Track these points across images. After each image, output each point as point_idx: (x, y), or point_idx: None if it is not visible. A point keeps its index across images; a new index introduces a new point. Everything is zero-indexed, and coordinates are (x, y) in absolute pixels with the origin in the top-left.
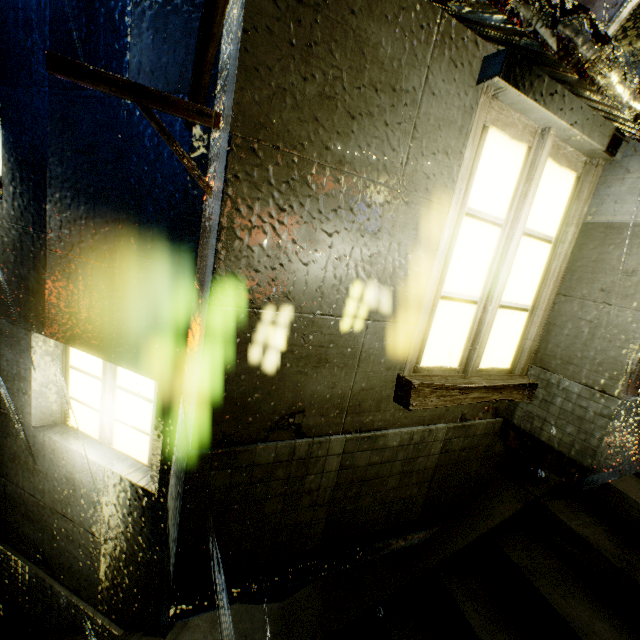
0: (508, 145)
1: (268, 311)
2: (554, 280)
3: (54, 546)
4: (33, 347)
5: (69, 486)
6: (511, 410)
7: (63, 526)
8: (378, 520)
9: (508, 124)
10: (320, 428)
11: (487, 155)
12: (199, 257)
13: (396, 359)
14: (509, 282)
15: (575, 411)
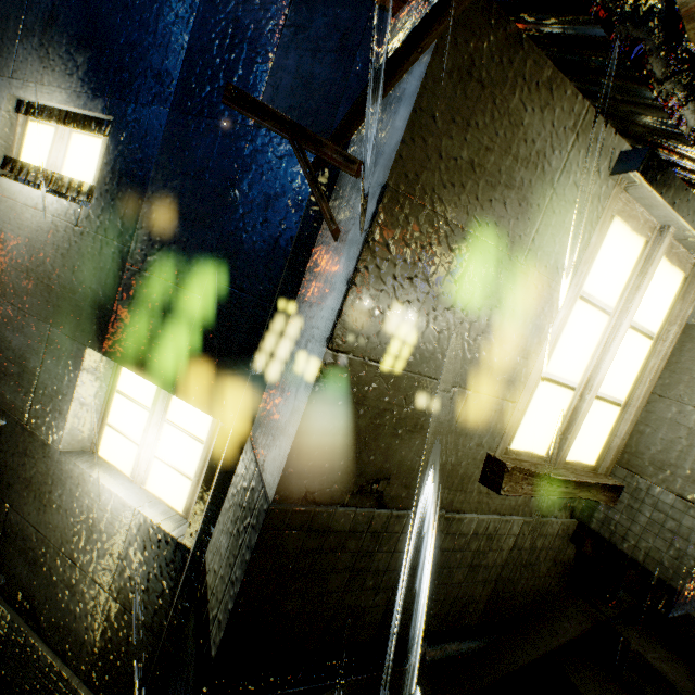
0: (628, 236)
1: (379, 364)
2: (651, 378)
3: (48, 594)
4: (83, 363)
5: (86, 525)
6: (589, 512)
7: (66, 572)
8: (436, 618)
9: (631, 216)
10: (400, 500)
11: (608, 243)
12: (302, 297)
13: (487, 436)
14: (608, 373)
15: (666, 524)
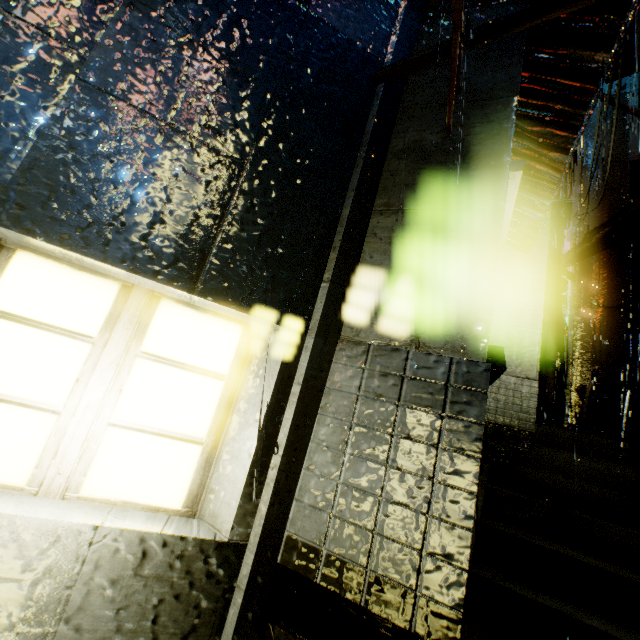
0: None
1: None
2: None
3: None
4: None
5: None
6: None
7: None
8: None
9: None
10: None
11: None
12: (397, 186)
13: None
14: None
15: (515, 395)
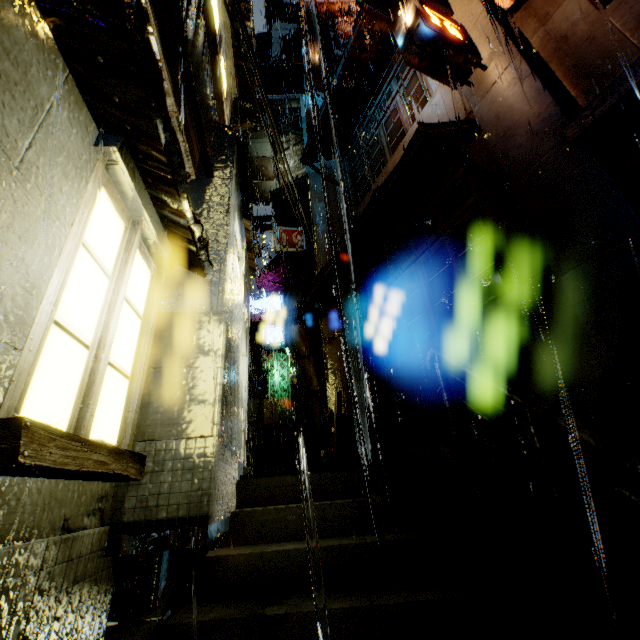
0: (114, 213)
1: None
2: (147, 352)
3: None
4: None
5: None
6: (120, 506)
7: None
8: None
9: (114, 197)
10: None
11: (101, 207)
12: None
13: None
14: (116, 339)
15: (186, 465)
